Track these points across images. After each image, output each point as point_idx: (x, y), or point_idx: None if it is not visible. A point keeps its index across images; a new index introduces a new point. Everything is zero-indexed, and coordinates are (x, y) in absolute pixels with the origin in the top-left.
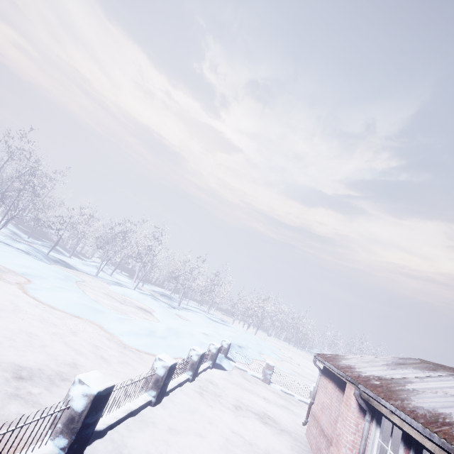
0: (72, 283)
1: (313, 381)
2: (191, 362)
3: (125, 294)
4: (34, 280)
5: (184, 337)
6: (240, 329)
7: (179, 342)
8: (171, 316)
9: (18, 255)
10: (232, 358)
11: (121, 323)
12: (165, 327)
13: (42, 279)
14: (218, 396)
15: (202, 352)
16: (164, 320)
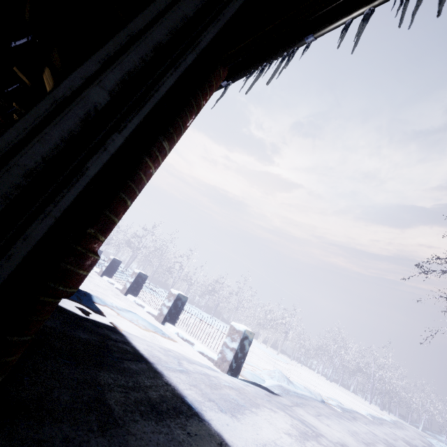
0: None
1: None
2: None
3: None
4: None
5: None
6: None
7: None
8: None
9: None
10: None
11: None
12: None
13: None
14: None
15: None
16: None
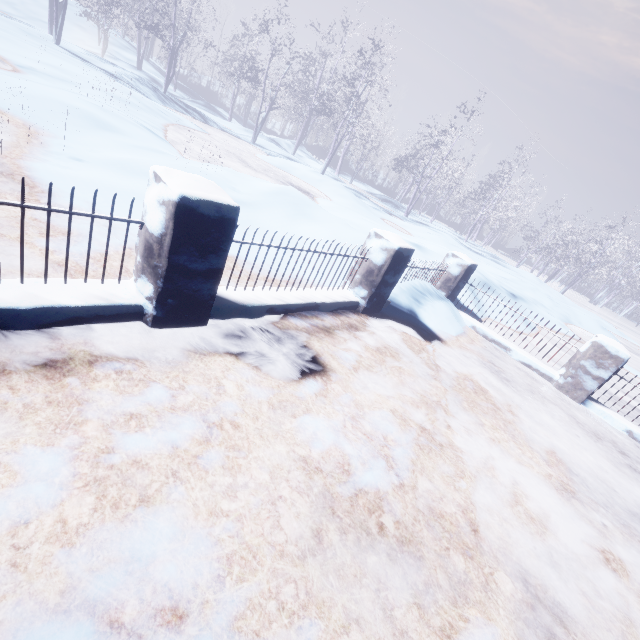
0: (155, 117)
1: None
2: (143, 237)
3: (283, 167)
4: (31, 75)
5: (318, 221)
6: (528, 276)
7: (292, 227)
8: (361, 213)
9: (74, 63)
10: (474, 310)
11: (130, 152)
12: (271, 189)
13: (60, 82)
14: (260, 423)
15: (183, 193)
16: (333, 209)
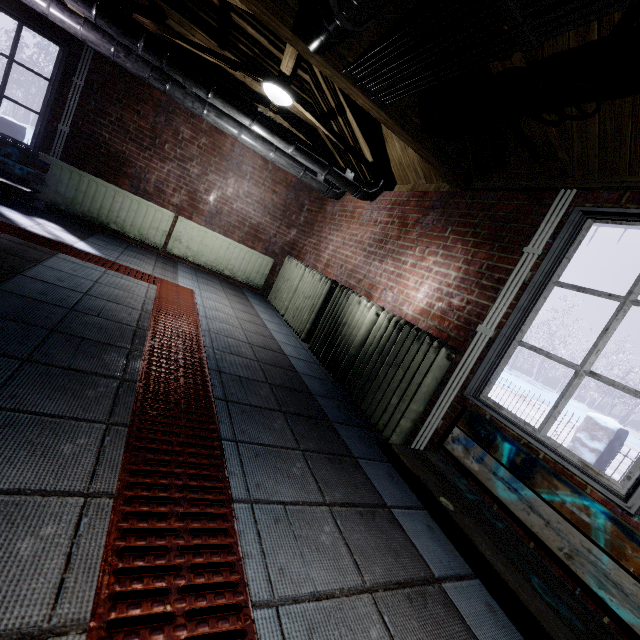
0: None
1: None
2: None
3: None
4: None
5: None
6: (574, 404)
7: None
8: None
9: None
10: None
11: None
12: None
13: None
14: None
15: None
16: None
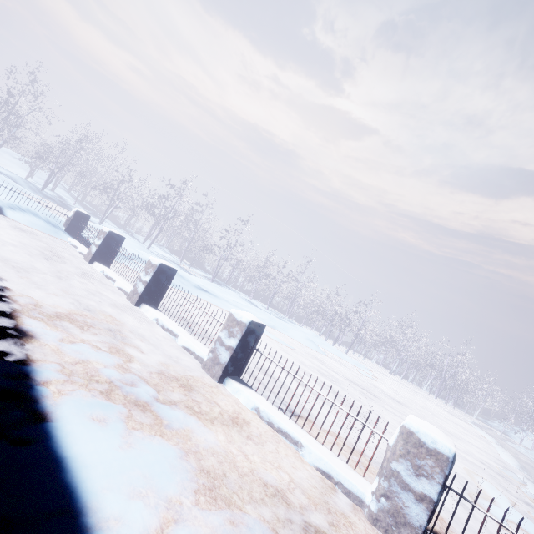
0: None
1: (348, 379)
2: None
3: (96, 227)
4: None
5: None
6: (306, 331)
7: None
8: None
9: None
10: None
11: None
12: None
13: None
14: None
15: None
16: None
